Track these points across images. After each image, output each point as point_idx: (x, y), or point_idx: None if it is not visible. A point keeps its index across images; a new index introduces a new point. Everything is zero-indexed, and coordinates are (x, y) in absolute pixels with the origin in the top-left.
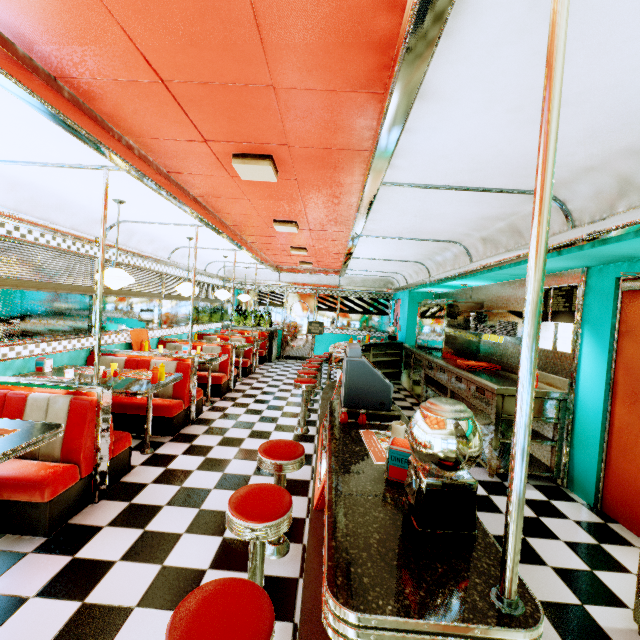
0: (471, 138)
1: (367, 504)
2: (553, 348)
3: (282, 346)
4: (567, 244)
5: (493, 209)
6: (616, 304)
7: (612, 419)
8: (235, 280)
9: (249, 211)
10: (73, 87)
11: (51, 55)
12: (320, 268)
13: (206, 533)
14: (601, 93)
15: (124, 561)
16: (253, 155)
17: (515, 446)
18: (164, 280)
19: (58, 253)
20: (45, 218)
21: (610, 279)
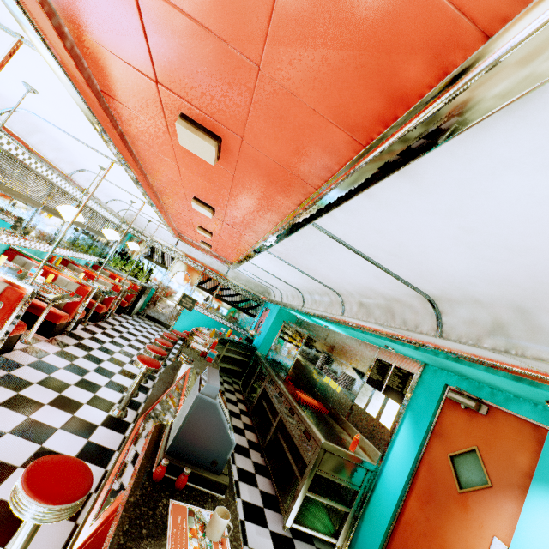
0: (412, 230)
1: None
2: (377, 417)
3: (148, 304)
4: (430, 347)
5: (383, 287)
6: (438, 406)
7: (404, 508)
8: (133, 226)
9: (174, 176)
10: None
11: None
12: (216, 253)
13: None
14: (542, 257)
15: None
16: (202, 127)
17: None
18: (53, 192)
19: None
20: None
21: (440, 382)
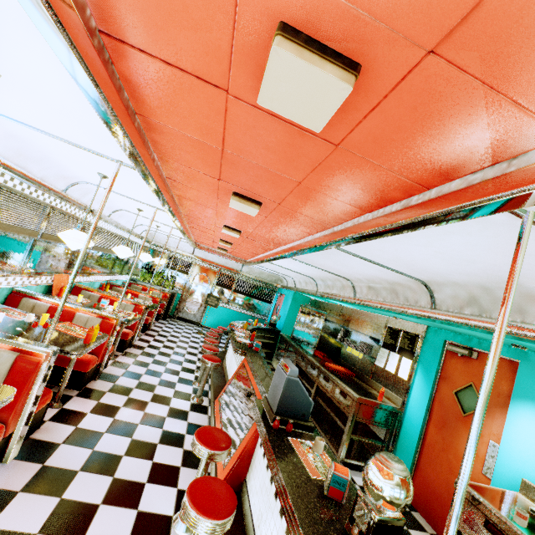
0: (404, 251)
1: (323, 522)
2: (395, 373)
3: (177, 307)
4: (428, 317)
5: (387, 276)
6: (441, 357)
7: (426, 435)
8: (154, 242)
9: (209, 214)
10: (144, 121)
11: (149, 106)
12: (231, 254)
13: (122, 505)
14: (485, 264)
15: (44, 534)
16: (249, 198)
17: (453, 515)
18: (97, 233)
19: (19, 196)
20: (22, 166)
21: (441, 339)
